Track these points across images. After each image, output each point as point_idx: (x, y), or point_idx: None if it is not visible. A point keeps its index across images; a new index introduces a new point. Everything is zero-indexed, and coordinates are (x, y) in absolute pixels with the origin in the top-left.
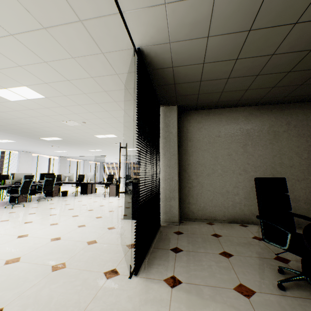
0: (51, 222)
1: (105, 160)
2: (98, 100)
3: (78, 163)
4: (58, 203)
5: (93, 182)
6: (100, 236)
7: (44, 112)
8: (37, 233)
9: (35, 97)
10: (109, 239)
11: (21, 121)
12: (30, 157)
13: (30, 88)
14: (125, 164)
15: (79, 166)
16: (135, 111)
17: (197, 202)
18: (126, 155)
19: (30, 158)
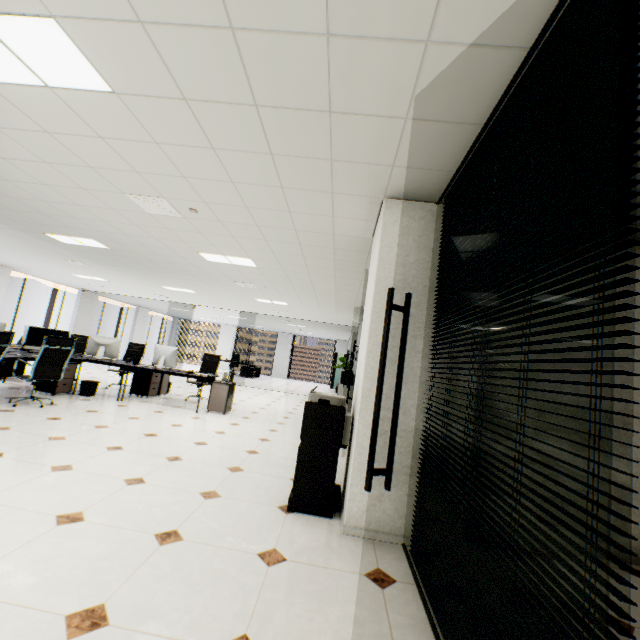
0: (58, 505)
1: (188, 313)
2: (282, 142)
3: (122, 311)
4: (72, 418)
5: (170, 371)
6: (255, 611)
7: (88, 152)
8: (6, 572)
9: (75, 82)
10: (295, 634)
11: (2, 169)
12: (4, 278)
13: (68, 35)
14: (230, 329)
15: (125, 320)
16: (364, 203)
17: (502, 484)
18: (405, 338)
19: (3, 281)
